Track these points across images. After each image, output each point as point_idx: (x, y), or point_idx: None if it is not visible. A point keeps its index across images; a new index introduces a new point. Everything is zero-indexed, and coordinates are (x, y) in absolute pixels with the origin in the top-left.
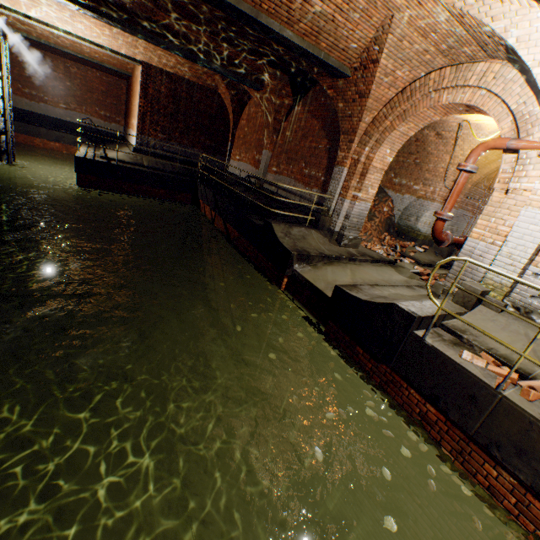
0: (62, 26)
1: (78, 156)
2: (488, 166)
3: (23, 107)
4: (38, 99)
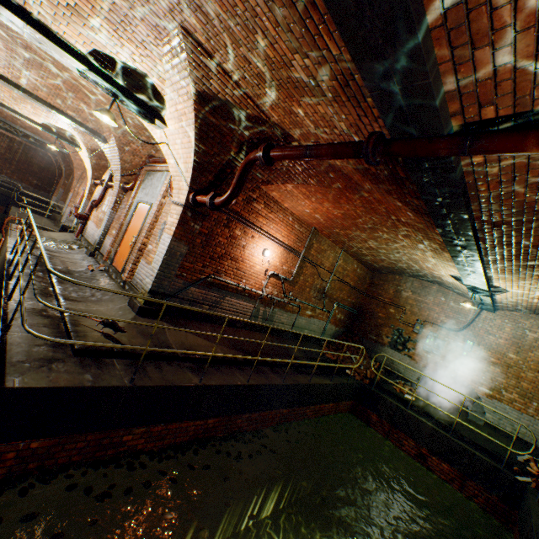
0: None
1: None
2: None
3: None
4: None
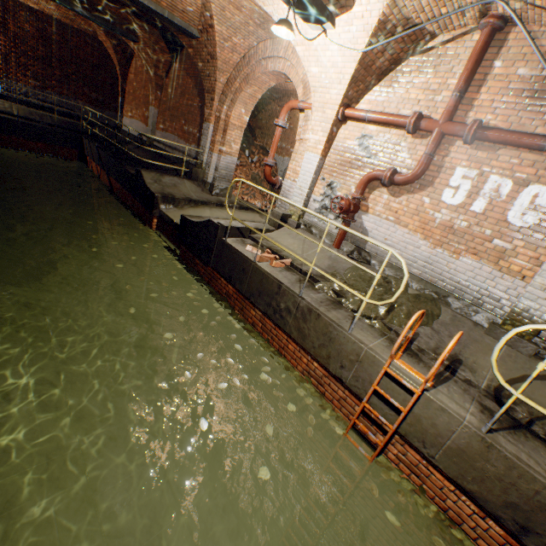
0: None
1: None
2: None
3: None
4: None
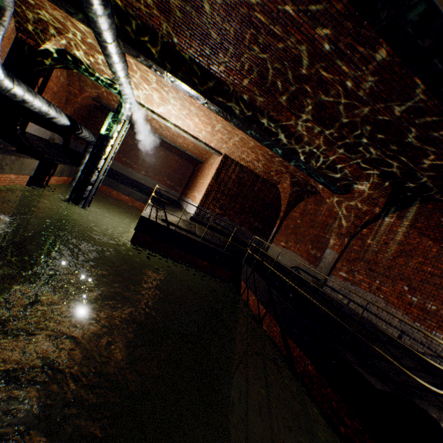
0: (174, 121)
1: (143, 216)
2: None
3: (116, 168)
4: (128, 166)
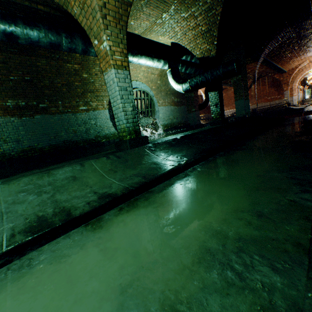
0: None
1: None
2: (300, 79)
3: None
4: None
